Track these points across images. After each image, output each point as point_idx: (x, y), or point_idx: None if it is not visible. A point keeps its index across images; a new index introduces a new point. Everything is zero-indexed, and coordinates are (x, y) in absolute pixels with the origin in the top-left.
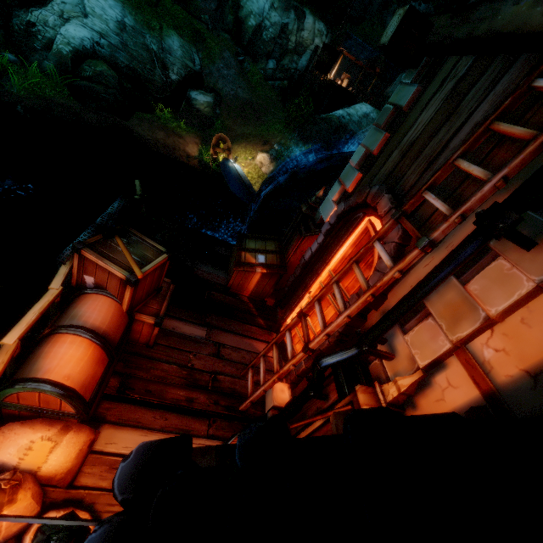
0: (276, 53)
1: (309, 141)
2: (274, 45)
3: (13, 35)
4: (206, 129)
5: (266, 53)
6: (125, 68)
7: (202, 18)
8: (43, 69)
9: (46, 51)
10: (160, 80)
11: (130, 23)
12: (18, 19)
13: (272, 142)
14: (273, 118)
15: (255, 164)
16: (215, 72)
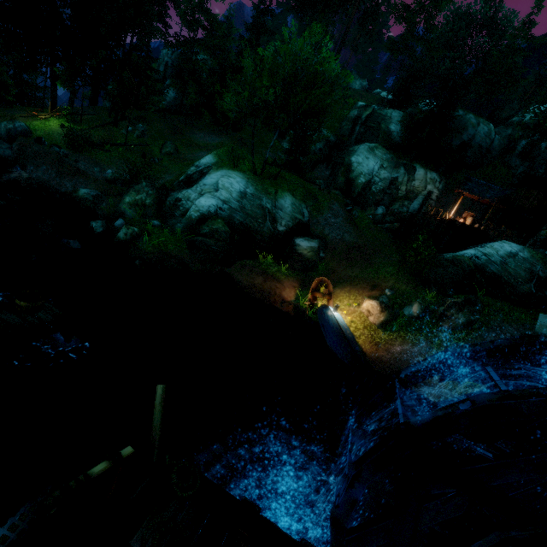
0: (385, 201)
1: (432, 286)
2: (383, 194)
3: (164, 208)
4: (308, 271)
5: (375, 201)
6: (238, 224)
7: (317, 182)
8: (175, 229)
9: (181, 216)
10: (268, 231)
11: (250, 191)
12: (171, 197)
13: (383, 286)
14: (383, 259)
15: (361, 311)
16: (323, 221)
